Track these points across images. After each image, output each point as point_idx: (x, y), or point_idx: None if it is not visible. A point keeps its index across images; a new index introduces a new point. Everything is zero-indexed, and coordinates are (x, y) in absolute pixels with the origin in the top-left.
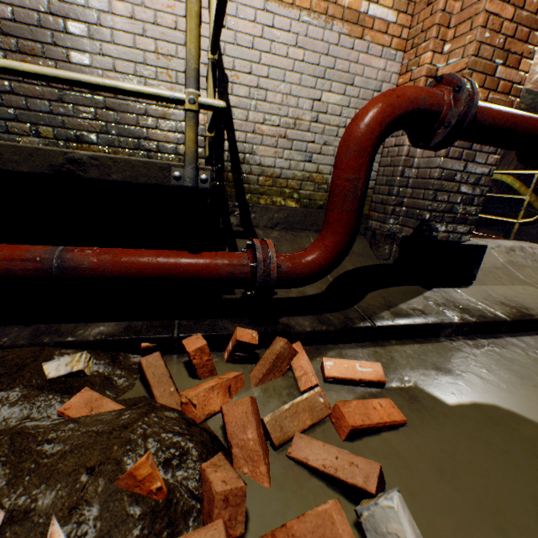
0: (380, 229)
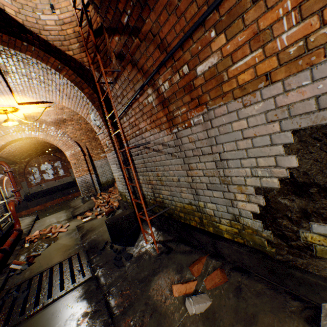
0: None
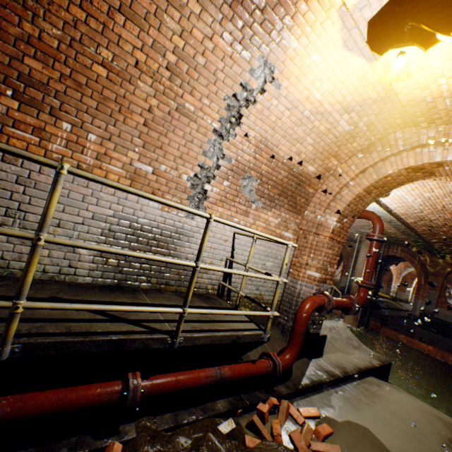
0: (285, 324)
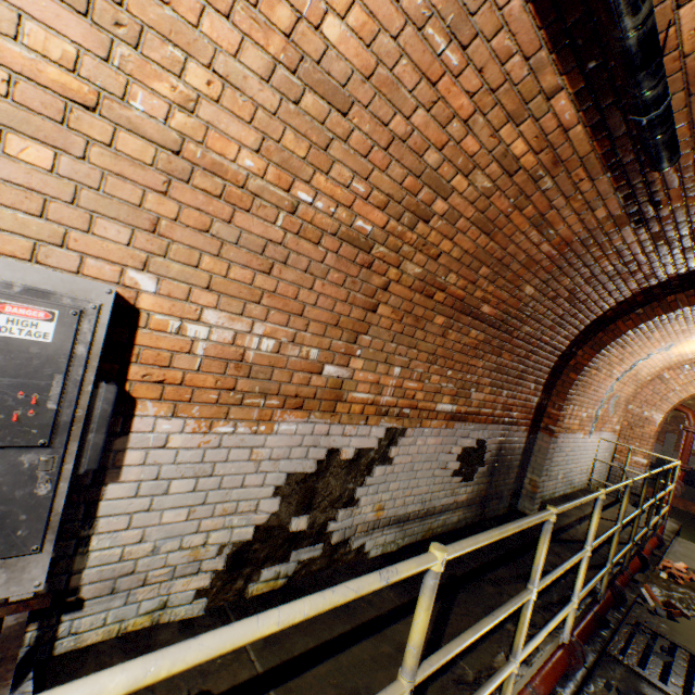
0: None
